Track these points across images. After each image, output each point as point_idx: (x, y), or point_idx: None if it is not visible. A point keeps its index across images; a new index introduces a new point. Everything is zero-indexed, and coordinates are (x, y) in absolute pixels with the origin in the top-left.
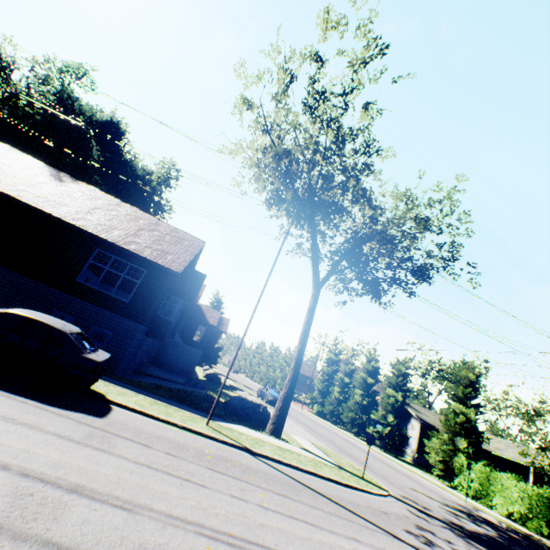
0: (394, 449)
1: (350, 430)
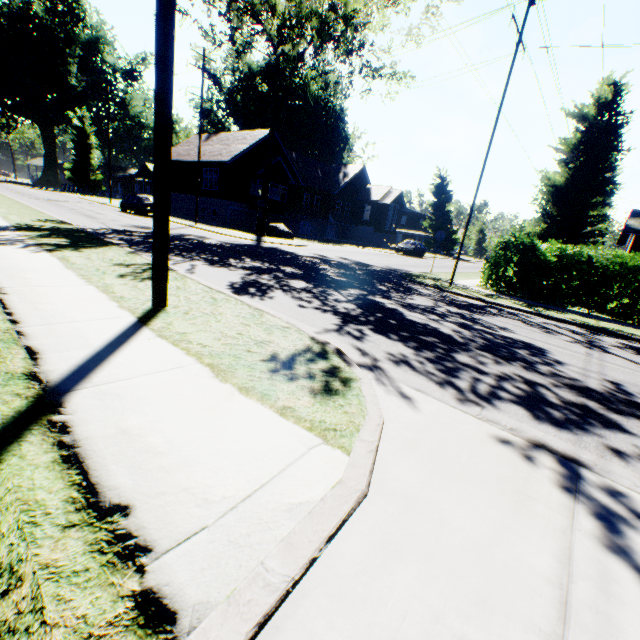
0: None
1: None
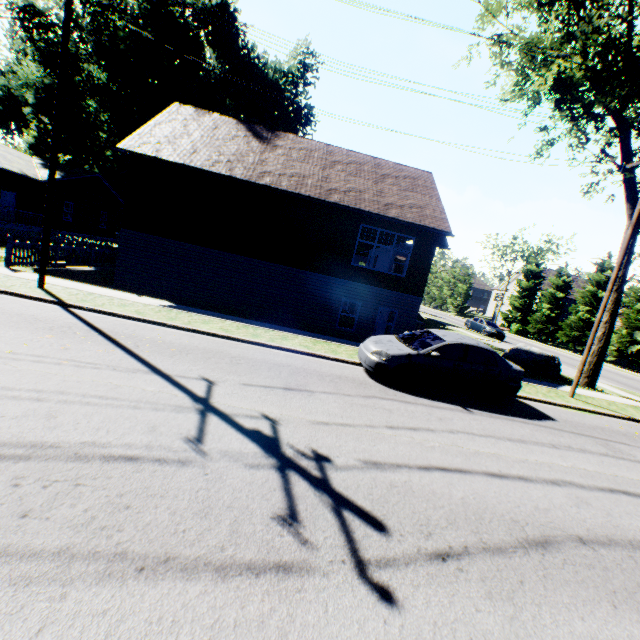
0: (636, 366)
1: (561, 347)
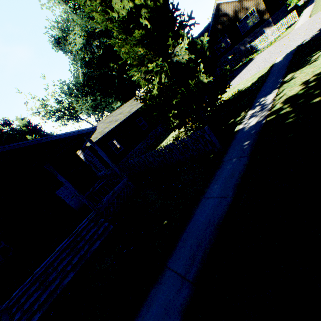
0: None
1: None
